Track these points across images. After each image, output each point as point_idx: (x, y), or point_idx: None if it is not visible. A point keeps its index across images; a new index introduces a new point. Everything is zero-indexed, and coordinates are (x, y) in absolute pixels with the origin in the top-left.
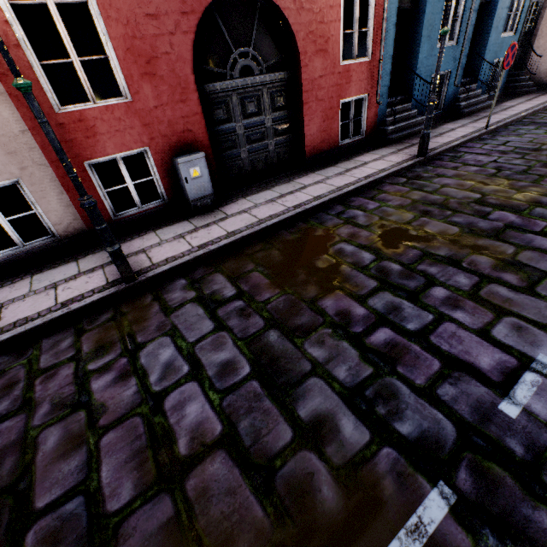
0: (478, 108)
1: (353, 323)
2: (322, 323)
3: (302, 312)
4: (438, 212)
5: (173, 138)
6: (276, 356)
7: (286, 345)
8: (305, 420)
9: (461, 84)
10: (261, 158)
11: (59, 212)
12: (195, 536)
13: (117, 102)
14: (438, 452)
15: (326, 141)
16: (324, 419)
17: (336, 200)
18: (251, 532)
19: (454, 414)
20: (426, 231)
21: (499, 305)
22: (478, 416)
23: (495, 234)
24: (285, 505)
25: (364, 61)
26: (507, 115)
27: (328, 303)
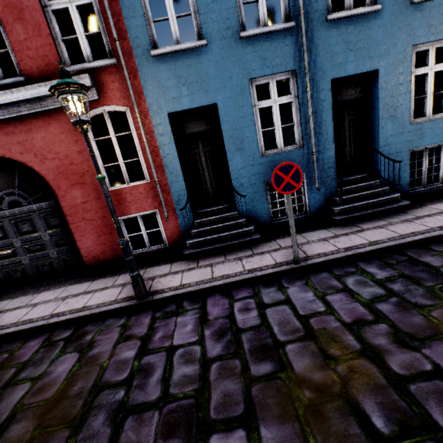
0: (370, 212)
1: None
2: None
3: None
4: None
5: None
6: None
7: None
8: None
9: (337, 183)
10: (45, 263)
11: None
12: None
13: None
14: None
15: (109, 251)
16: None
17: None
18: None
19: None
20: None
21: None
22: None
23: None
24: None
25: (140, 183)
26: (389, 234)
27: None
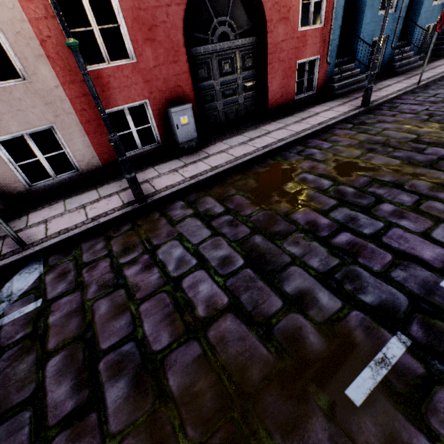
0: (410, 67)
1: (320, 229)
2: (295, 230)
3: (278, 222)
4: (381, 149)
5: (167, 93)
6: (262, 253)
7: (269, 245)
8: (290, 294)
9: (396, 46)
10: (232, 110)
11: (82, 151)
12: (220, 365)
13: (125, 62)
14: (395, 314)
15: (284, 96)
16: (305, 293)
17: (296, 142)
18: (260, 363)
19: (405, 289)
20: (372, 163)
21: (436, 215)
22: (424, 290)
23: (430, 165)
24: (282, 347)
25: (318, 27)
26: (435, 73)
27: (298, 216)
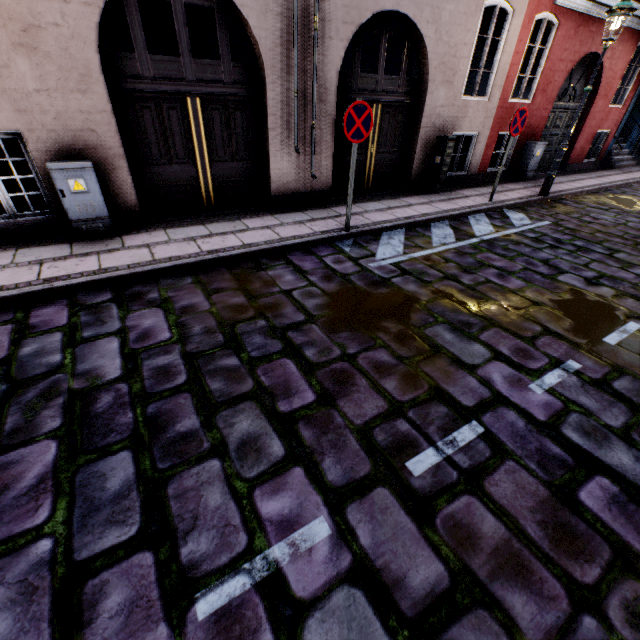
0: None
1: None
2: None
3: None
4: None
5: (530, 130)
6: None
7: None
8: None
9: None
10: (544, 157)
11: (476, 158)
12: None
13: (525, 102)
14: None
15: (579, 156)
16: None
17: (612, 188)
18: None
19: None
20: None
21: None
22: None
23: None
24: None
25: (618, 107)
26: None
27: None
